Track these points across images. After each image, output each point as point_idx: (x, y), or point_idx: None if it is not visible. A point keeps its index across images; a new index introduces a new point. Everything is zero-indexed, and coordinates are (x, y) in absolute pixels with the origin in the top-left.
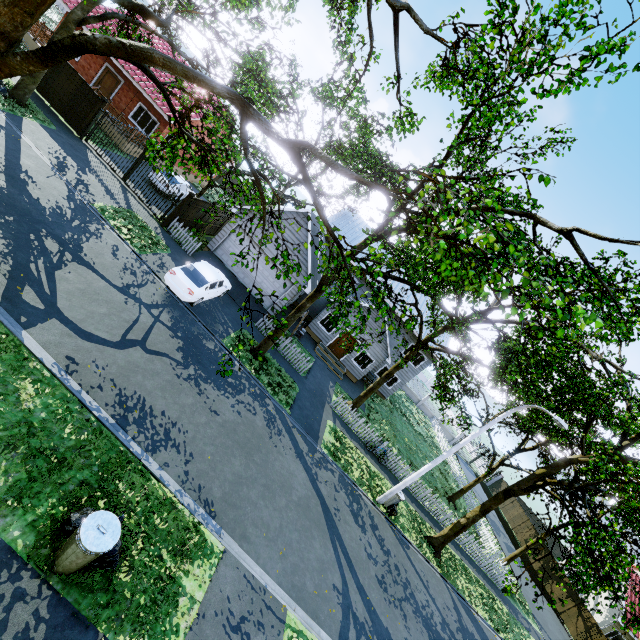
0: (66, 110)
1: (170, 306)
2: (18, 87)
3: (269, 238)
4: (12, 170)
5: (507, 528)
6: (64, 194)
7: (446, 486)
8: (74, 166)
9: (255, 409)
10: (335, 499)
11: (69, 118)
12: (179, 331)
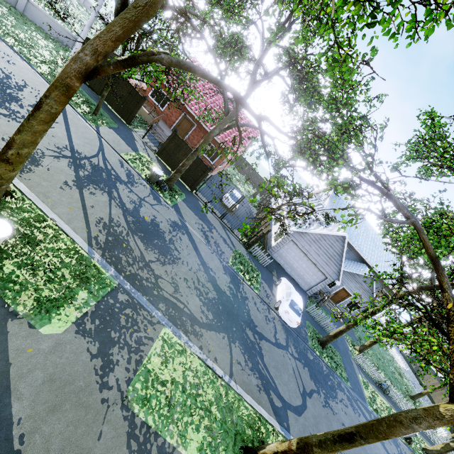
0: (183, 174)
1: (288, 335)
2: (171, 180)
3: (313, 249)
4: (207, 272)
5: (428, 395)
6: (222, 269)
7: (404, 384)
8: (207, 230)
9: (345, 401)
10: (393, 453)
11: (185, 179)
12: (301, 358)
